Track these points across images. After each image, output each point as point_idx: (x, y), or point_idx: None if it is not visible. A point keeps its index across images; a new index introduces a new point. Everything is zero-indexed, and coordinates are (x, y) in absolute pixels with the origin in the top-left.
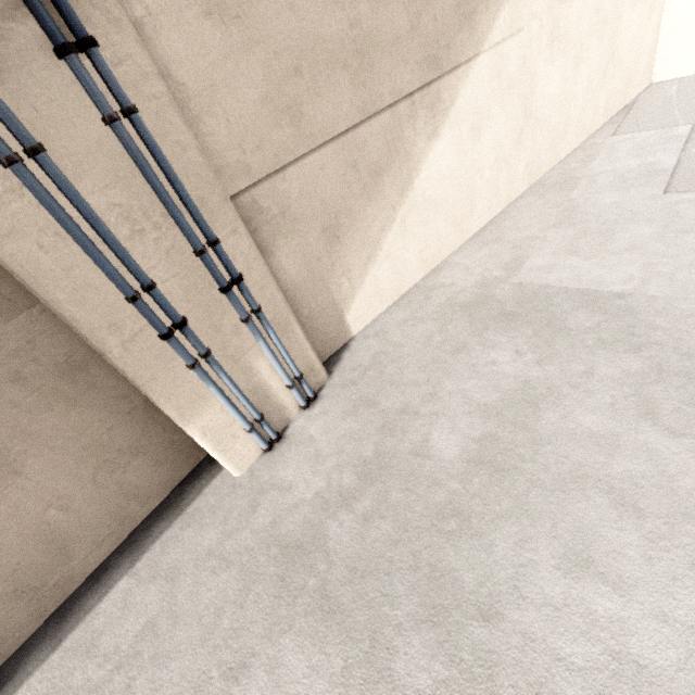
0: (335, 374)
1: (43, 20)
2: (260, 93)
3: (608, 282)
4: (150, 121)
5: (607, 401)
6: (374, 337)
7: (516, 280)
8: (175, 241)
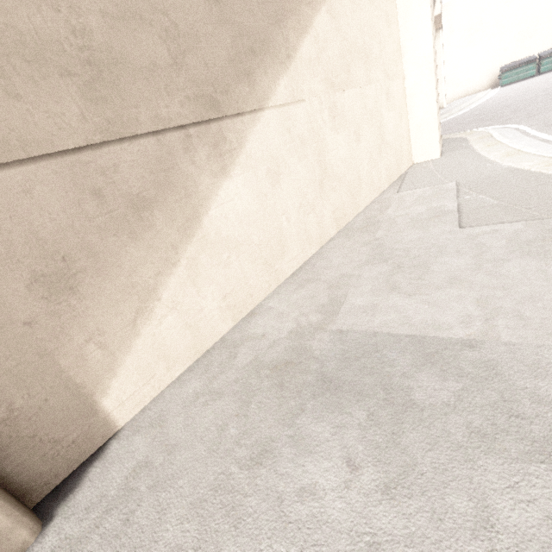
0: (54, 522)
1: None
2: None
3: (445, 325)
4: None
5: None
6: (146, 429)
7: (336, 326)
8: None
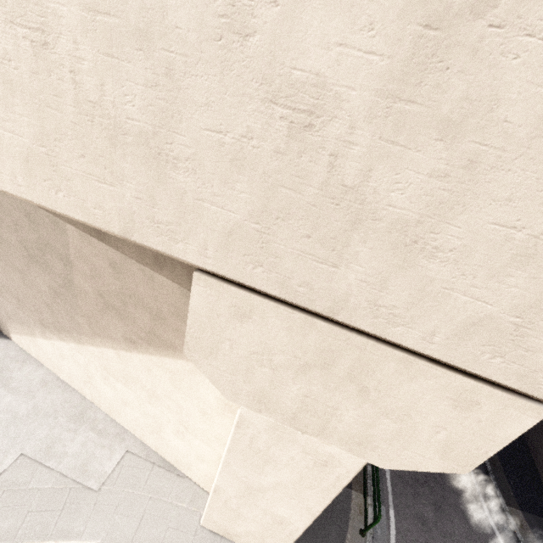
0: None
1: None
2: None
3: None
4: None
5: None
6: (5, 346)
7: (1, 390)
8: None
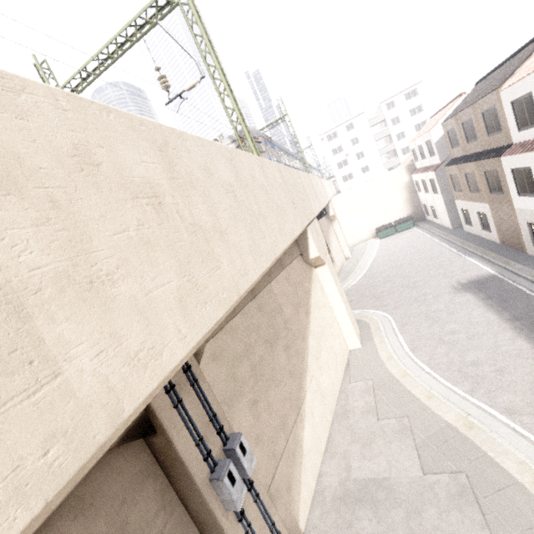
0: None
1: (248, 485)
2: (267, 455)
3: (380, 472)
4: (258, 492)
5: (402, 533)
6: (312, 530)
7: (352, 478)
8: (266, 530)
